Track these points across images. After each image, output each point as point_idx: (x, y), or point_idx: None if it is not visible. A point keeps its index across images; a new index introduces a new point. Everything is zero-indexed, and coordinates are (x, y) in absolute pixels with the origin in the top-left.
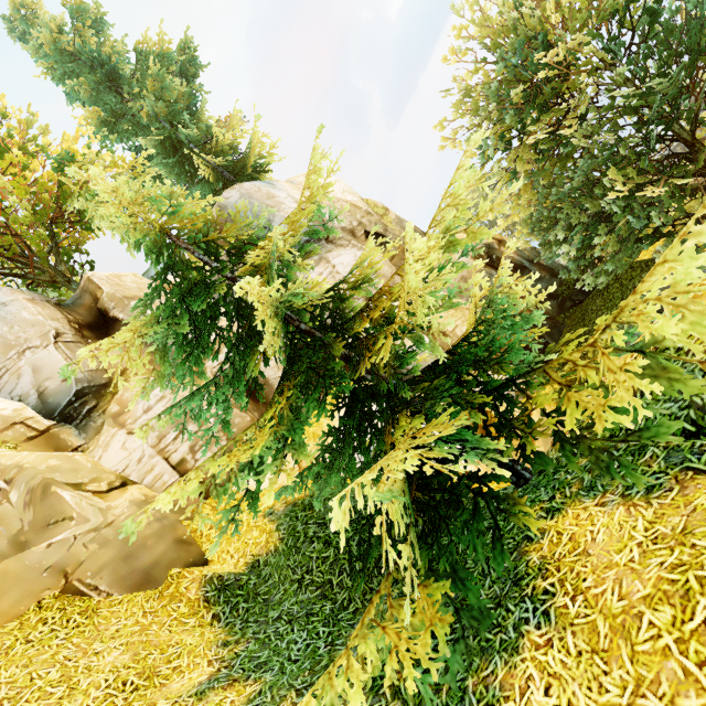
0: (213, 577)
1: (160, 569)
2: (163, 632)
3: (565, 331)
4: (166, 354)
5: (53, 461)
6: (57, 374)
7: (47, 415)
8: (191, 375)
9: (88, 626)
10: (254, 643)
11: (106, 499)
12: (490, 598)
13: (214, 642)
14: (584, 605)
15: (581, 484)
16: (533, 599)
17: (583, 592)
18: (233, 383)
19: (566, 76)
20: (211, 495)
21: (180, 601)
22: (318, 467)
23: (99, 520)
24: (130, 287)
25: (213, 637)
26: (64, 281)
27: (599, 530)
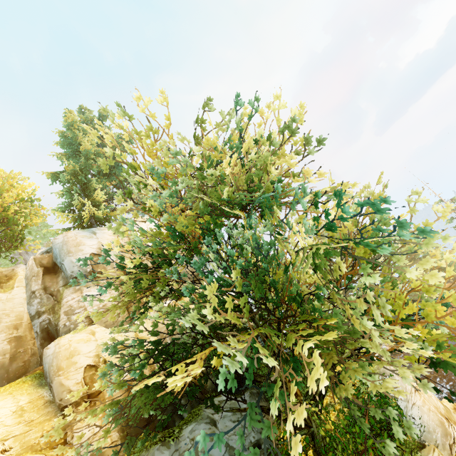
0: None
1: None
2: None
3: None
4: None
5: None
6: None
7: None
8: None
9: None
10: None
11: None
12: None
13: None
14: None
15: None
16: None
17: None
18: None
19: (167, 265)
20: None
21: None
22: None
23: None
24: None
25: None
26: None
27: None
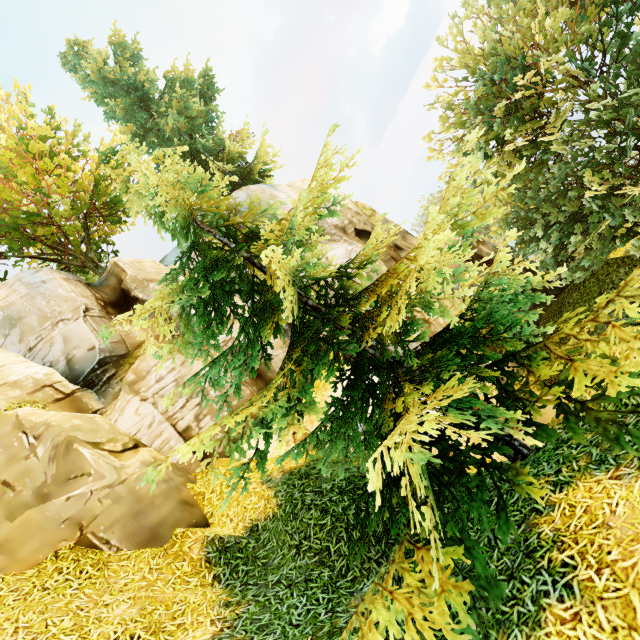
0: (214, 538)
1: (166, 528)
2: (168, 589)
3: (542, 323)
4: (188, 322)
5: (76, 421)
6: (84, 344)
7: (73, 380)
8: (207, 344)
9: (99, 578)
10: (254, 606)
11: (120, 458)
12: (500, 570)
13: (216, 602)
14: (612, 578)
15: (590, 458)
16: (550, 571)
17: (609, 565)
18: (247, 350)
19: (542, 93)
20: (226, 453)
21: (183, 560)
22: (321, 433)
23: (114, 477)
24: (150, 271)
25: (215, 596)
26: (92, 267)
27: (618, 502)
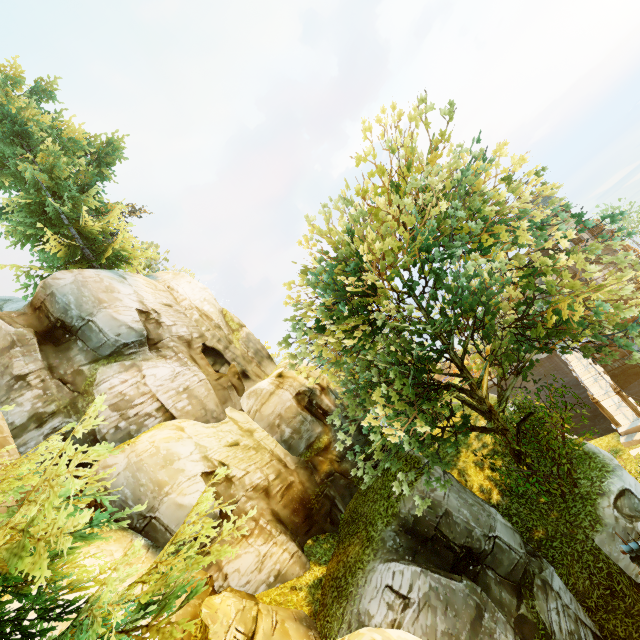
0: None
1: None
2: None
3: (355, 496)
4: None
5: None
6: None
7: None
8: None
9: None
10: None
11: None
12: None
13: None
14: None
15: None
16: None
17: None
18: None
19: (375, 293)
20: None
21: None
22: None
23: None
24: None
25: None
26: None
27: None
